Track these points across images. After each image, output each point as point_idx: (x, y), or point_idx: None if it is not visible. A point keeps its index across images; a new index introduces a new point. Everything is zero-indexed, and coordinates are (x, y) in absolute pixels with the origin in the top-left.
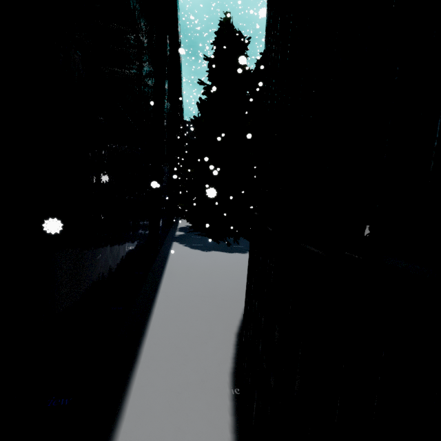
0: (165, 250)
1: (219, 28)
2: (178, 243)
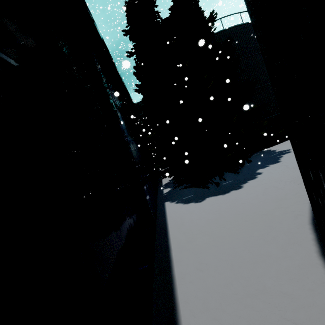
0: (161, 216)
1: (125, 1)
2: (170, 202)
